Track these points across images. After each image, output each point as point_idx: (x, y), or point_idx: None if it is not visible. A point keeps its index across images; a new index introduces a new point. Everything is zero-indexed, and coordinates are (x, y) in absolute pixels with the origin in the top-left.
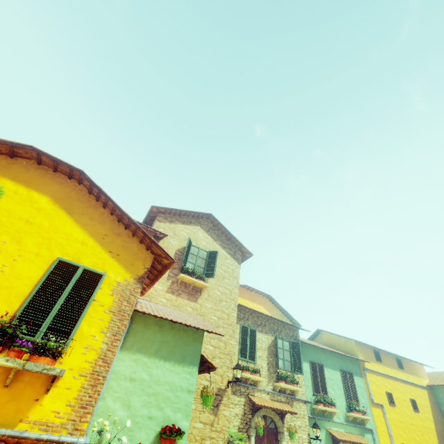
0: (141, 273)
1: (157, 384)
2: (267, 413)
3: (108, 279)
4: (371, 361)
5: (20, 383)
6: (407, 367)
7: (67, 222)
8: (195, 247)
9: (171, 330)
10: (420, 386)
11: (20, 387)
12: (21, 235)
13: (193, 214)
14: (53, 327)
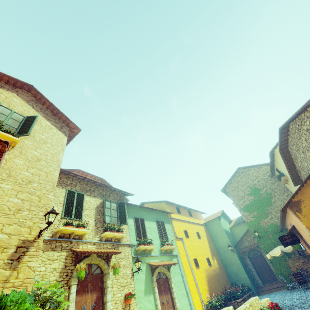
0: None
1: None
2: (92, 260)
3: None
4: (175, 213)
5: None
6: (194, 215)
7: None
8: (5, 108)
9: None
10: (200, 224)
11: None
12: None
13: (6, 79)
14: None
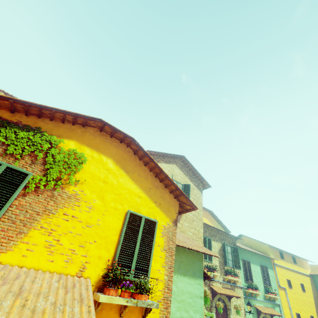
0: (174, 217)
1: (182, 293)
2: (221, 296)
3: (158, 224)
4: (278, 259)
5: (127, 312)
6: (298, 262)
7: (126, 179)
8: (174, 181)
9: (183, 253)
10: (305, 274)
11: (127, 315)
12: (103, 193)
13: (171, 155)
14: (137, 267)
